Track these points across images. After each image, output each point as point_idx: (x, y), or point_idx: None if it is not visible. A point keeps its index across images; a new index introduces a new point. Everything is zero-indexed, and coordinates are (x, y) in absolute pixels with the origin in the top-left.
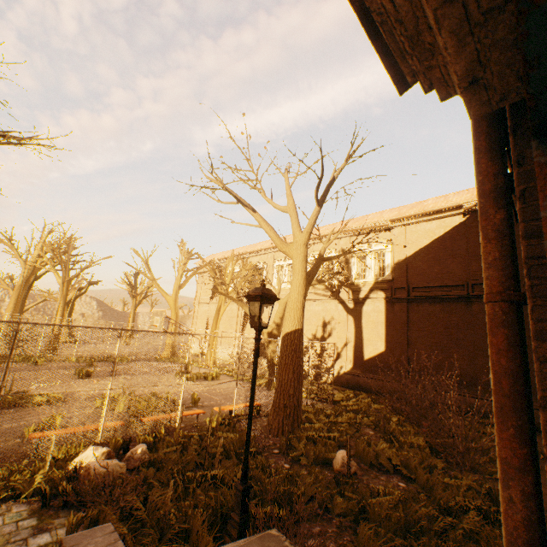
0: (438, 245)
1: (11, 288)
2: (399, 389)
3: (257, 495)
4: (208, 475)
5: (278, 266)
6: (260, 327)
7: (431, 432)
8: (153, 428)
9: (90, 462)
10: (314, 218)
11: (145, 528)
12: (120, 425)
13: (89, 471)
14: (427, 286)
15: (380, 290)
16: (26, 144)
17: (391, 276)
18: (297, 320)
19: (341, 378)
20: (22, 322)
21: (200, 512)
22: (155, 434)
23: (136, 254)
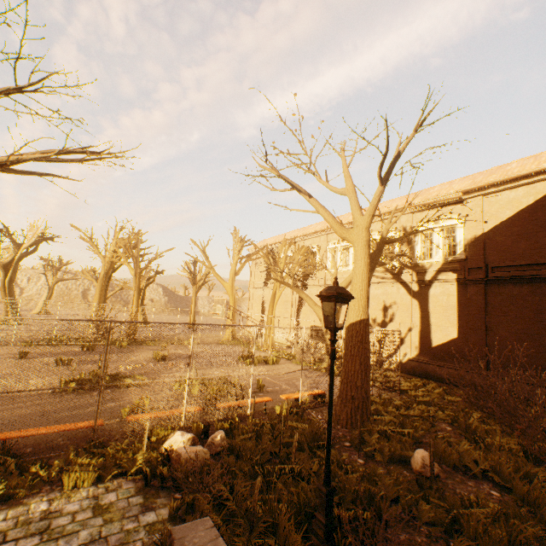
0: (525, 216)
1: (94, 279)
2: (480, 382)
3: (336, 492)
4: (285, 468)
5: (331, 248)
6: (335, 329)
7: (527, 437)
8: (226, 413)
9: (179, 448)
10: (376, 199)
11: (236, 519)
12: (199, 411)
13: (179, 456)
14: (511, 265)
15: (450, 270)
16: (103, 158)
17: (463, 255)
18: (362, 309)
19: (405, 364)
20: (113, 321)
21: (284, 508)
22: (230, 421)
23: (194, 244)
